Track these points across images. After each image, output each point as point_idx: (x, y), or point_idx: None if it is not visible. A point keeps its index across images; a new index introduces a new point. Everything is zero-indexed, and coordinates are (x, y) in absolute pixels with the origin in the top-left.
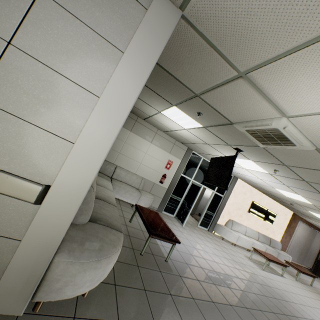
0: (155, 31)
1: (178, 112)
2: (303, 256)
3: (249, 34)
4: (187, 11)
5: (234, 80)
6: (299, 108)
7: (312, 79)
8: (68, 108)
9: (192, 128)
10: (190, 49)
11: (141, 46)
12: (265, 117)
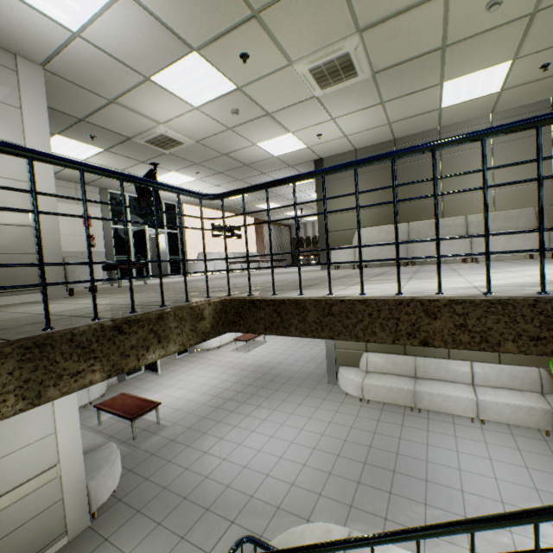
0: (33, 87)
1: (65, 142)
2: (281, 256)
3: (102, 81)
4: (48, 68)
5: (109, 105)
6: (162, 117)
7: (153, 101)
8: (10, 159)
9: (92, 156)
10: (59, 87)
11: (31, 101)
12: (150, 127)
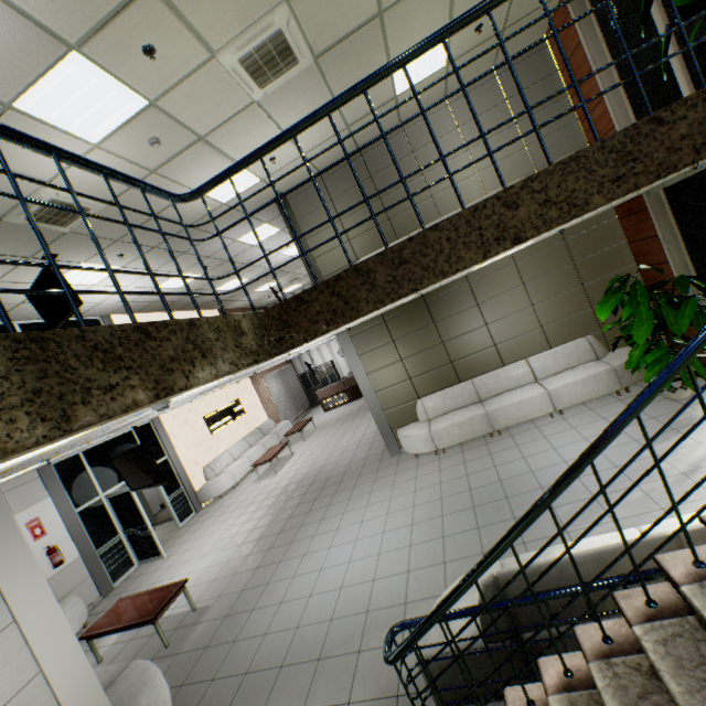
0: None
1: None
2: None
3: None
4: None
5: None
6: (46, 171)
7: None
8: None
9: None
10: None
11: None
12: (30, 193)
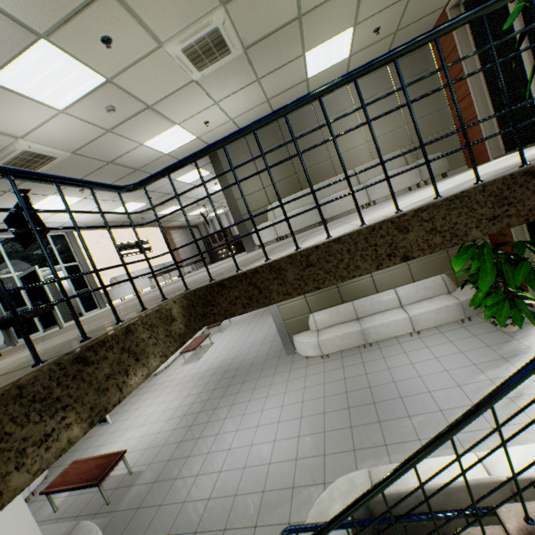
0: None
1: None
2: (198, 257)
3: None
4: None
5: None
6: (20, 129)
7: (2, 110)
8: None
9: None
10: None
11: None
12: (6, 145)
